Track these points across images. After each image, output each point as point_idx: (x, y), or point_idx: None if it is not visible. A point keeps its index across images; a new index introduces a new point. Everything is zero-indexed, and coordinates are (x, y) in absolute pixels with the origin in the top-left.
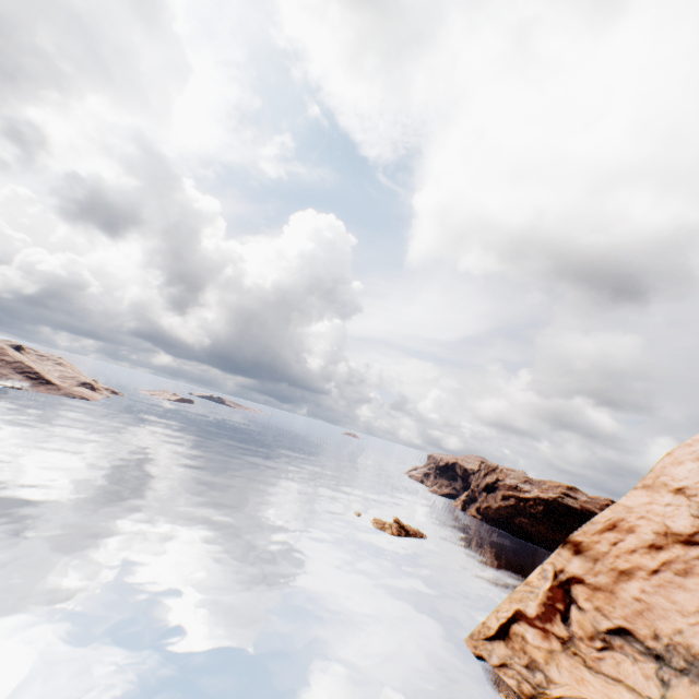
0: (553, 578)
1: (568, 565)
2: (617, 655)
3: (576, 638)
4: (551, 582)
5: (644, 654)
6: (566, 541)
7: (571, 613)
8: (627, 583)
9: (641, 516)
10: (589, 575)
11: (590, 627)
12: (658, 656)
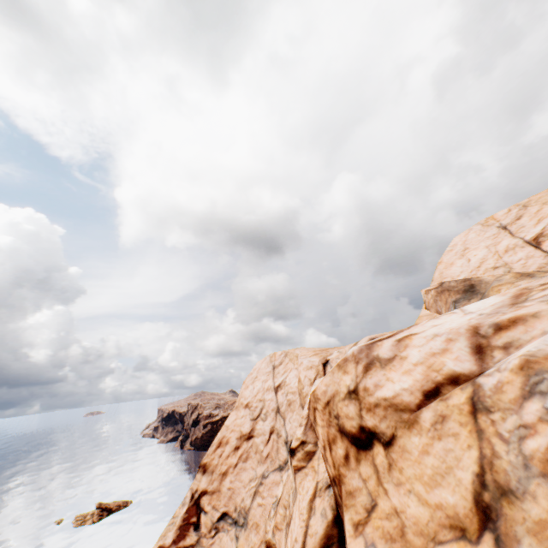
0: (190, 500)
1: (200, 484)
2: (221, 534)
3: (202, 537)
4: (188, 505)
5: (232, 524)
6: (199, 466)
7: (202, 519)
8: (225, 480)
9: (232, 430)
10: (210, 484)
11: (210, 523)
12: (236, 522)
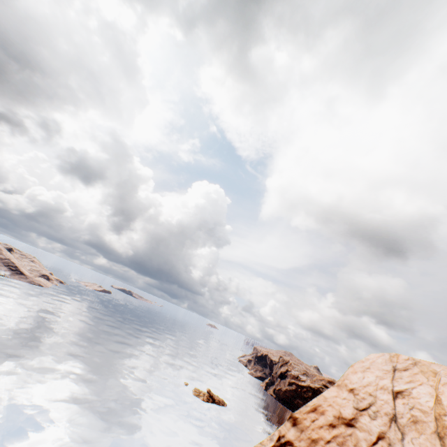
0: (276, 440)
1: (288, 432)
2: None
3: None
4: (274, 443)
5: None
6: (290, 416)
7: None
8: None
9: (330, 404)
10: (297, 440)
11: None
12: None
